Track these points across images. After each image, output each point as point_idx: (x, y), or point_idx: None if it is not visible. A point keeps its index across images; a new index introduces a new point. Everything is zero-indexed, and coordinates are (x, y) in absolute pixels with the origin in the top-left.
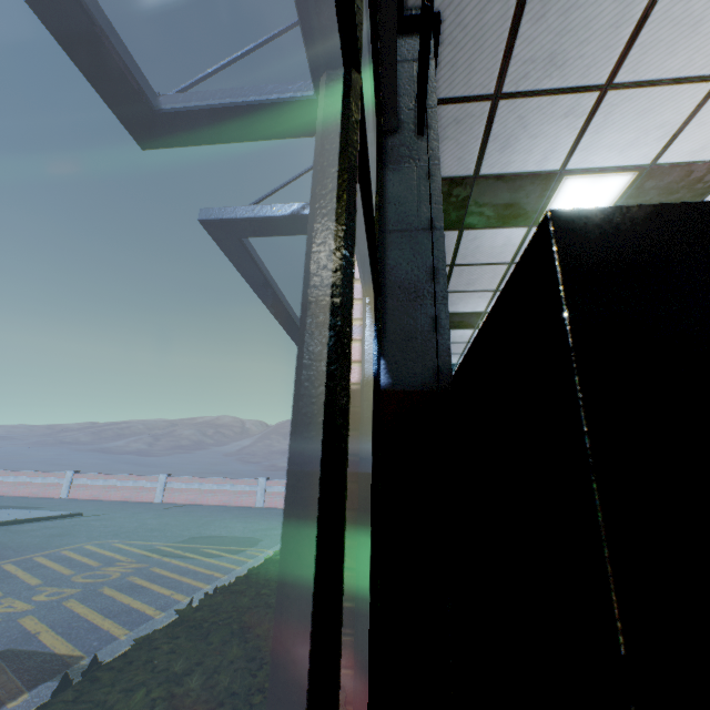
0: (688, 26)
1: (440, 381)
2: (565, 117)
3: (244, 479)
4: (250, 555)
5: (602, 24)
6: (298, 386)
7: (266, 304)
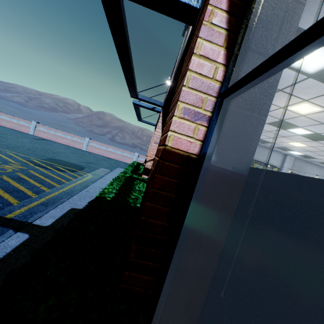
0: None
1: (243, 168)
2: None
3: (78, 136)
4: (79, 174)
5: None
6: None
7: (119, 53)
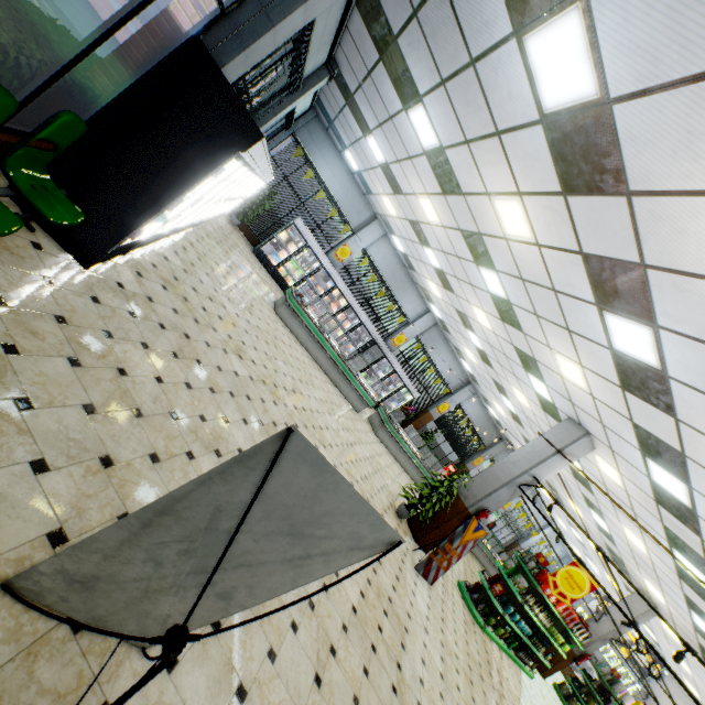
0: (466, 100)
1: None
2: (430, 71)
3: None
4: None
5: (450, 51)
6: (131, 2)
7: None
